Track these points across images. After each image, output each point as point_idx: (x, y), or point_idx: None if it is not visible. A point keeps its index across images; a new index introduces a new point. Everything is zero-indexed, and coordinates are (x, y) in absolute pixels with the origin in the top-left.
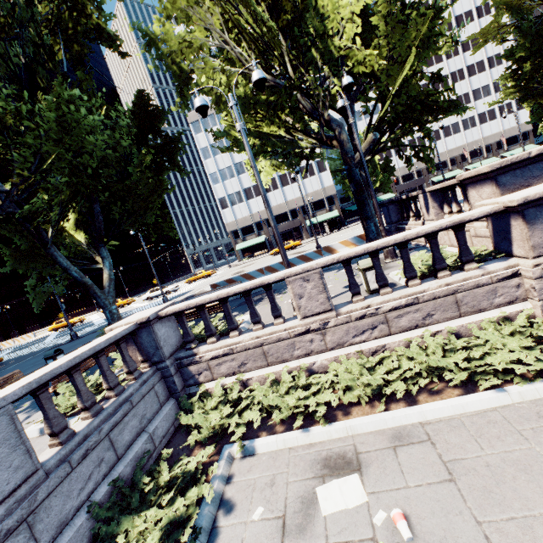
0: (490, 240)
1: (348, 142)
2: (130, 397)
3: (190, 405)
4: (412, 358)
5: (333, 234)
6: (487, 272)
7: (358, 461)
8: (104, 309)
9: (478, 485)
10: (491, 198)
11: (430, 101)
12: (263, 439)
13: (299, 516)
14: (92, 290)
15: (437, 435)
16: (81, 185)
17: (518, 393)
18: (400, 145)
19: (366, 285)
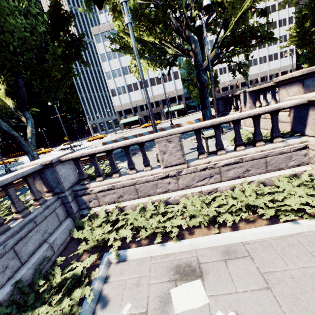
0: (289, 124)
1: (199, 54)
2: (34, 218)
3: (82, 223)
4: (235, 198)
5: (179, 118)
6: (288, 145)
7: (200, 270)
8: (28, 153)
9: (288, 293)
10: (296, 95)
11: (255, 31)
12: (133, 249)
13: (157, 312)
14: (18, 140)
15: (254, 252)
16: (4, 60)
17: (307, 225)
18: (231, 61)
19: (207, 148)
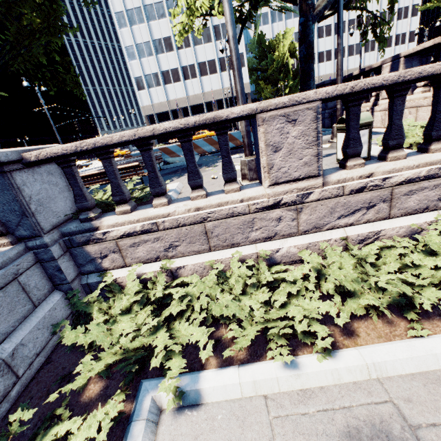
0: None
1: None
2: None
3: (85, 305)
4: (434, 252)
5: None
6: None
7: None
8: None
9: None
10: None
11: None
12: (214, 376)
13: None
14: None
15: None
16: None
17: None
18: (362, 7)
19: None
